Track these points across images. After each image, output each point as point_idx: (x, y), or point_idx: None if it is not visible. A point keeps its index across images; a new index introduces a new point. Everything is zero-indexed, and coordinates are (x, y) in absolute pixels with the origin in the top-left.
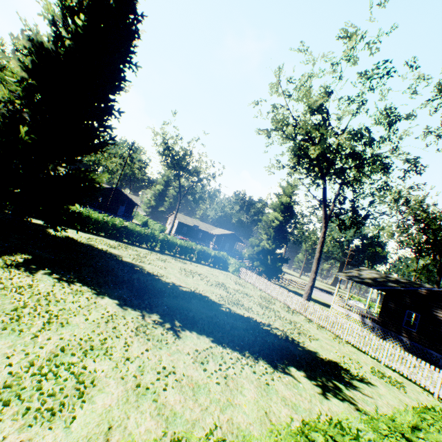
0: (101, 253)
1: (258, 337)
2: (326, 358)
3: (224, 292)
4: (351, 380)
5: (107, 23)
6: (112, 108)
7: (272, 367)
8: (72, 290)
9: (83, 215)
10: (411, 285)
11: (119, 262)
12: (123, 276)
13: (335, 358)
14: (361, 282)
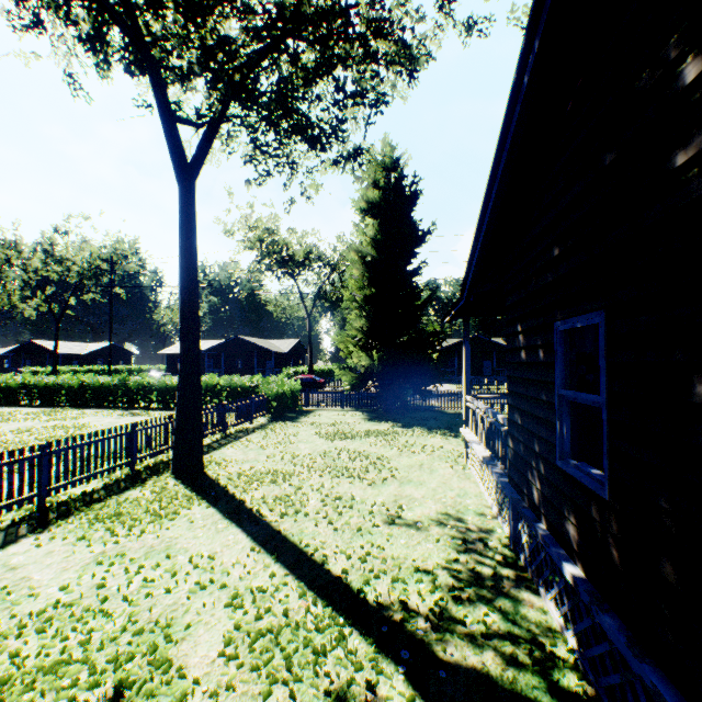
0: None
1: None
2: None
3: None
4: None
5: None
6: None
7: None
8: None
9: (34, 385)
10: None
11: None
12: None
13: None
14: None
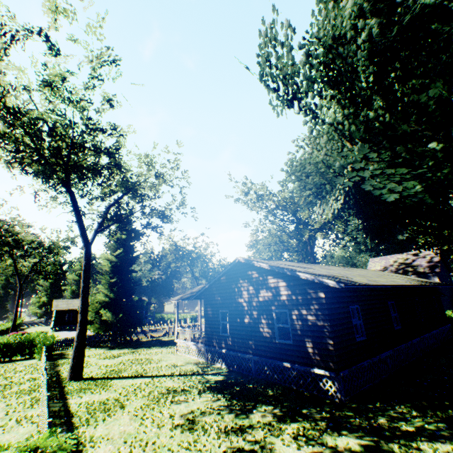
0: None
1: None
2: None
3: None
4: None
5: None
6: None
7: None
8: None
9: None
10: None
11: None
12: None
13: None
14: (186, 297)
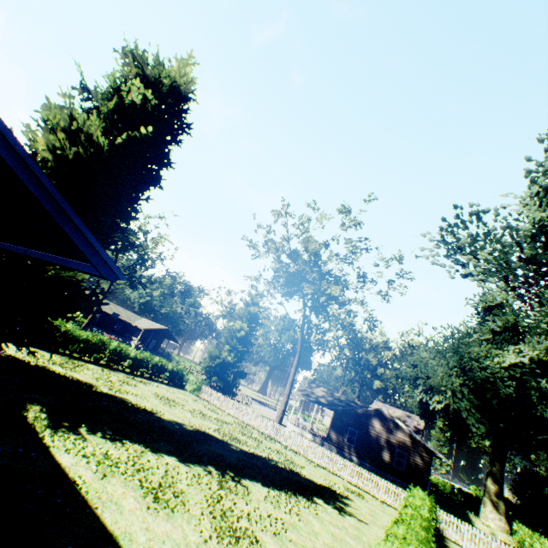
0: (74, 382)
1: (278, 473)
2: (321, 484)
3: (213, 424)
4: (343, 499)
5: (157, 127)
6: (126, 203)
7: (307, 500)
8: (135, 451)
9: None
10: (350, 403)
11: (105, 396)
12: (136, 420)
13: (323, 482)
14: (316, 402)
